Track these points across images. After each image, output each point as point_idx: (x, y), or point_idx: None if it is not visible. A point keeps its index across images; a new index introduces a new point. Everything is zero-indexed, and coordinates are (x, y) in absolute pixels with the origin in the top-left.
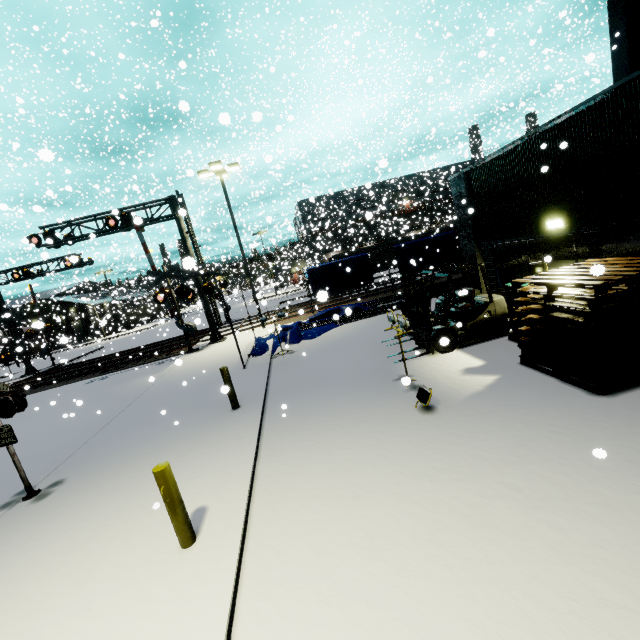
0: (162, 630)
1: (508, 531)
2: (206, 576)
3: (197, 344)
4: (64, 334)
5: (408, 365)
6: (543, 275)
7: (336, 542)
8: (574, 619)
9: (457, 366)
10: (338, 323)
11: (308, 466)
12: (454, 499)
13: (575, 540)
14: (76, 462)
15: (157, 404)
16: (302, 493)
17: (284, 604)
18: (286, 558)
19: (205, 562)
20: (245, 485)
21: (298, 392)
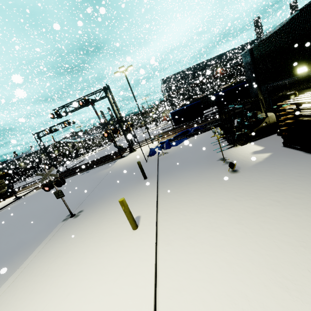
0: (131, 255)
1: (273, 218)
2: (144, 238)
3: (124, 154)
4: (68, 156)
5: (224, 153)
6: (294, 99)
7: (195, 225)
8: (302, 248)
9: (249, 151)
10: (188, 137)
11: (180, 199)
12: (247, 207)
13: (305, 220)
14: (86, 204)
15: (112, 180)
16: (178, 209)
17: (176, 247)
18: (175, 232)
19: (143, 234)
20: (154, 207)
21: (172, 170)
